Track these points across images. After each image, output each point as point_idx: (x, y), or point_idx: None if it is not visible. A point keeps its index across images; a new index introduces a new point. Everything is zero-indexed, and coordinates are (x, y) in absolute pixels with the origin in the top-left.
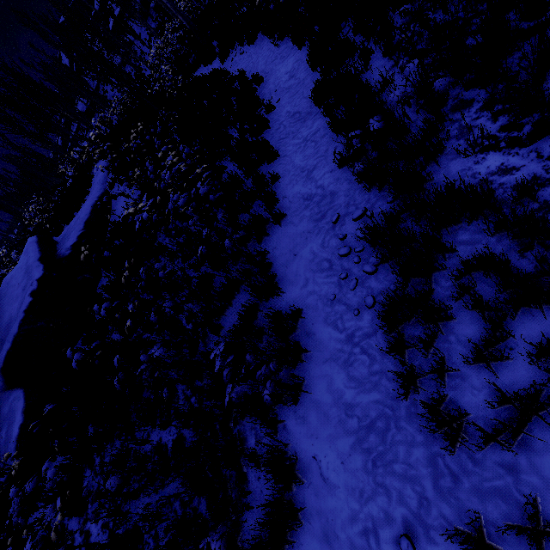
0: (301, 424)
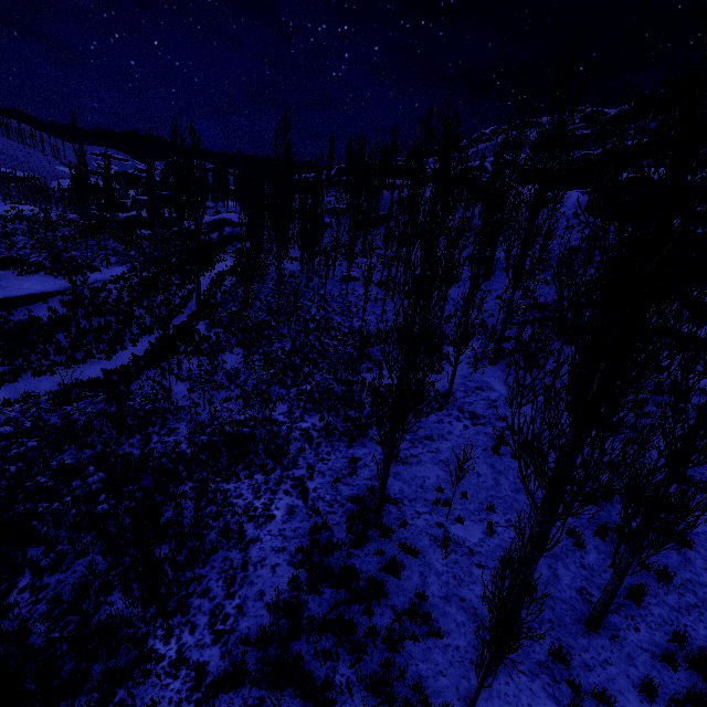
0: None
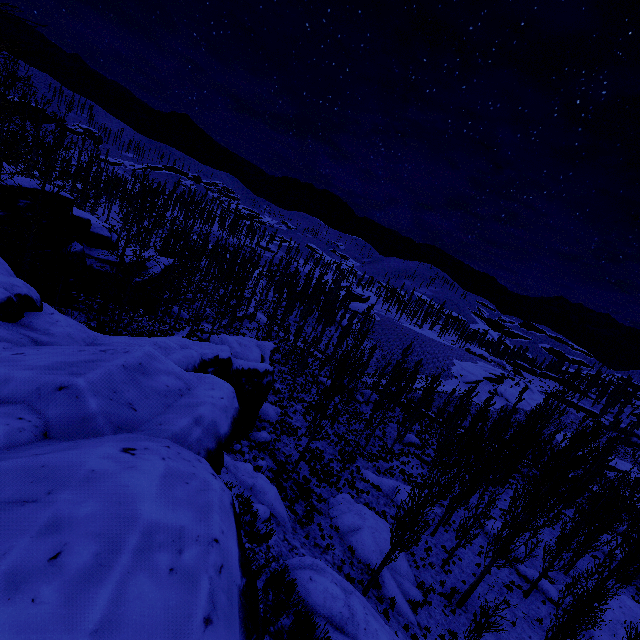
0: None
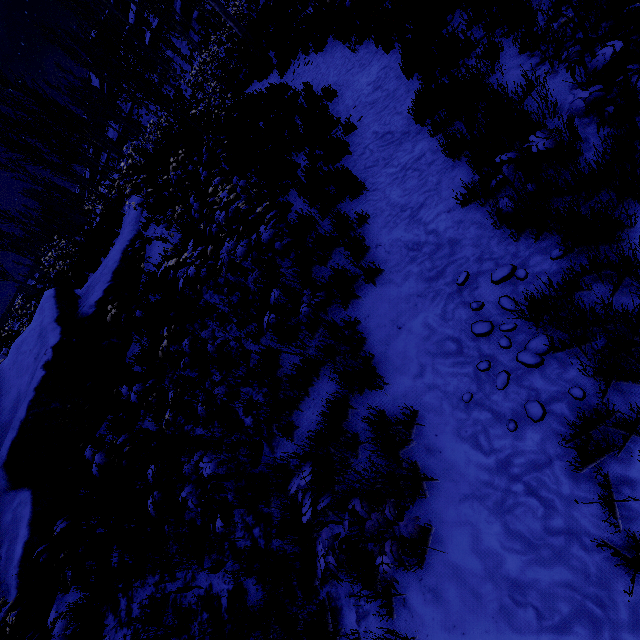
0: (432, 602)
